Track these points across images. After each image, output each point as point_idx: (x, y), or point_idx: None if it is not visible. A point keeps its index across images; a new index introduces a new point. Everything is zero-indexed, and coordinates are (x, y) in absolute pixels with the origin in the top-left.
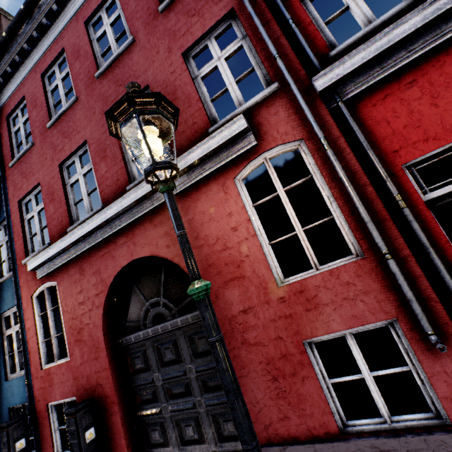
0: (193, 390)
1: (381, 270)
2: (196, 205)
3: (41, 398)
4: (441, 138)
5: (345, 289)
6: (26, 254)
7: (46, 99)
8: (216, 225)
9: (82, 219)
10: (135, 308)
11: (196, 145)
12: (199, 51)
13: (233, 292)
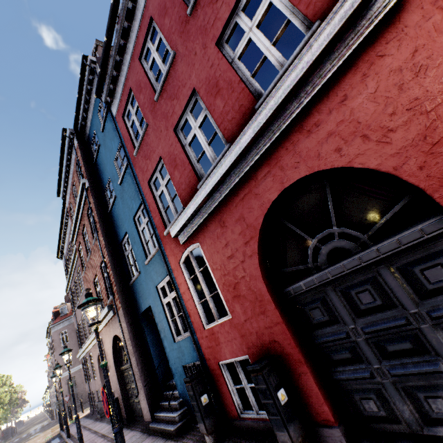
0: (430, 346)
1: None
2: (379, 67)
3: (210, 357)
4: None
5: None
6: (165, 227)
7: (148, 78)
8: (435, 74)
9: (211, 168)
10: (294, 251)
11: None
12: None
13: None
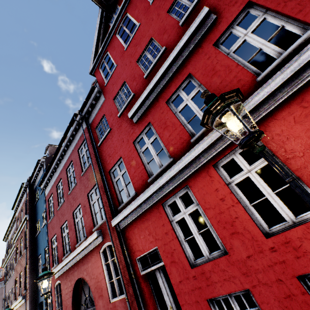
0: None
1: (130, 303)
2: (92, 259)
3: None
4: (142, 251)
5: (123, 308)
6: (53, 265)
7: (58, 196)
8: (96, 270)
9: (66, 255)
10: (83, 298)
11: (87, 239)
12: (92, 193)
13: (101, 301)
